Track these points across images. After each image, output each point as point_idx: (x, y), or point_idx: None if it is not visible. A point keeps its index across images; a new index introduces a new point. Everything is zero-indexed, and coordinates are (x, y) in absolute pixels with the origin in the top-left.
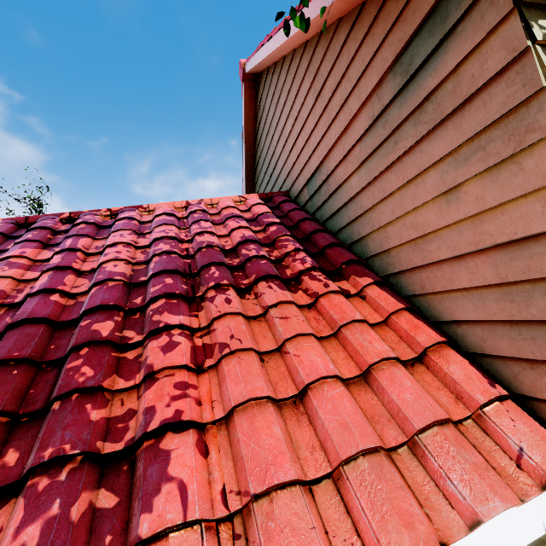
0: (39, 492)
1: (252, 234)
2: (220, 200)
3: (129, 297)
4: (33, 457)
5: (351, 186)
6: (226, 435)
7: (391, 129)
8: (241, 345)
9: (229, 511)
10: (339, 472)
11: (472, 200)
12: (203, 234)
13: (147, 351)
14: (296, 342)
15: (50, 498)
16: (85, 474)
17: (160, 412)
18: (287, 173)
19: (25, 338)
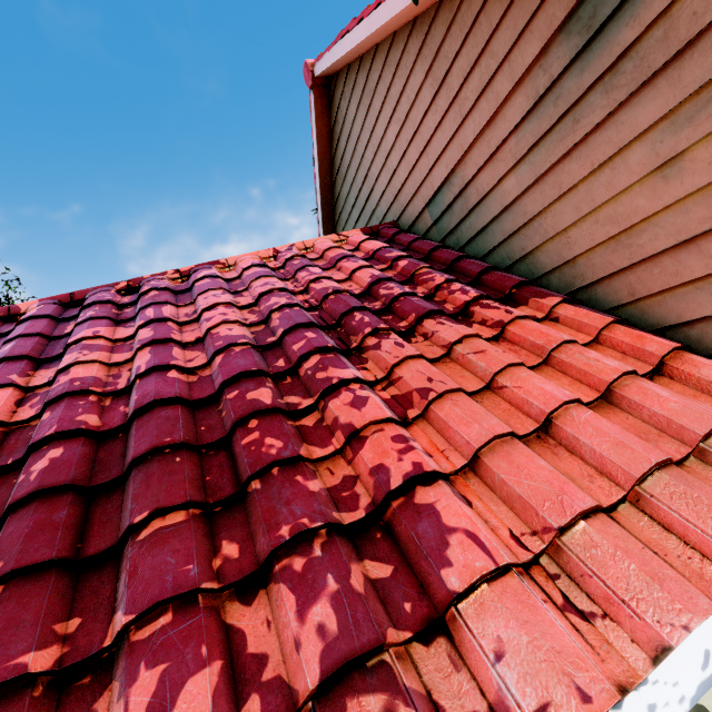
0: (300, 572)
1: (381, 272)
2: (315, 242)
3: (266, 361)
4: (267, 540)
5: (504, 192)
6: (479, 482)
7: (567, 105)
8: (448, 387)
9: (532, 553)
10: (636, 492)
11: (702, 167)
12: (319, 280)
13: (331, 412)
14: (509, 374)
15: (319, 575)
16: (341, 547)
17: (395, 468)
18: (392, 198)
19: (166, 422)
